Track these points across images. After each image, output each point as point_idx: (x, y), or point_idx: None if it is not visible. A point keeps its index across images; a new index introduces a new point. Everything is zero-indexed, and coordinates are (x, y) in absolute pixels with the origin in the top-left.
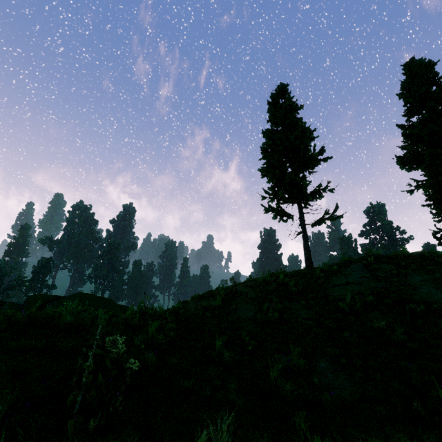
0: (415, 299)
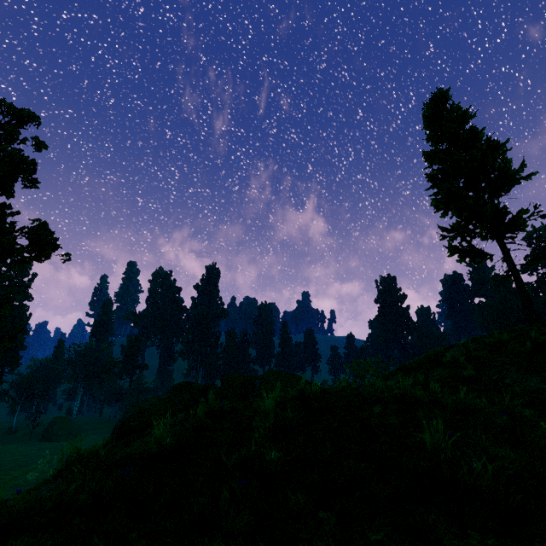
0: None
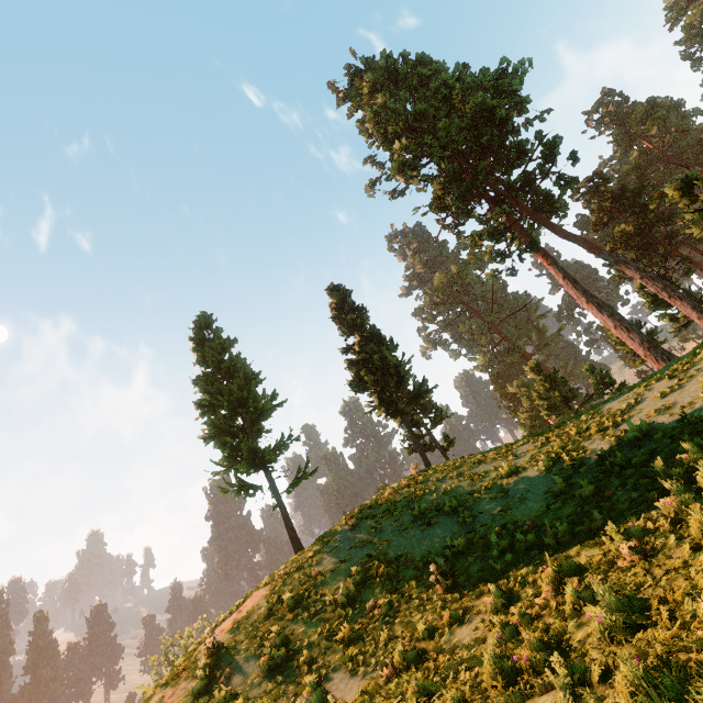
0: (391, 556)
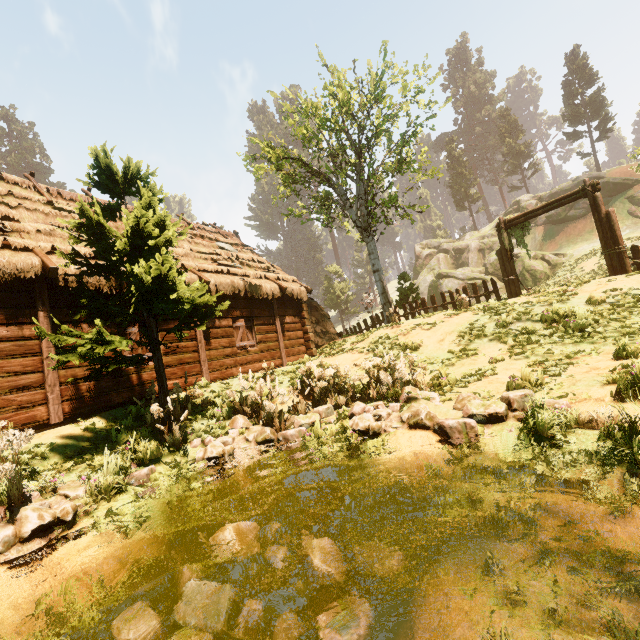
0: None
